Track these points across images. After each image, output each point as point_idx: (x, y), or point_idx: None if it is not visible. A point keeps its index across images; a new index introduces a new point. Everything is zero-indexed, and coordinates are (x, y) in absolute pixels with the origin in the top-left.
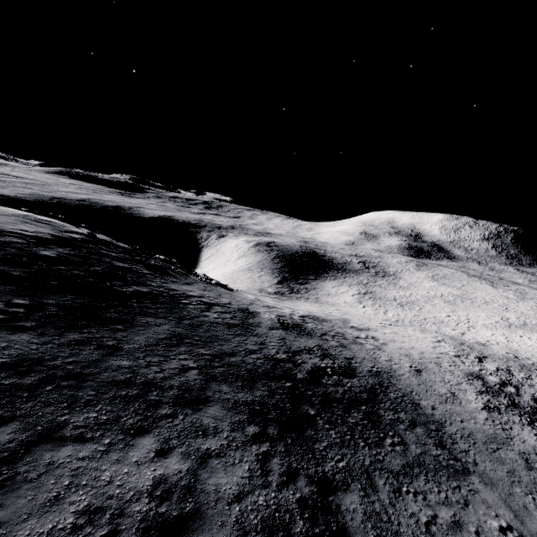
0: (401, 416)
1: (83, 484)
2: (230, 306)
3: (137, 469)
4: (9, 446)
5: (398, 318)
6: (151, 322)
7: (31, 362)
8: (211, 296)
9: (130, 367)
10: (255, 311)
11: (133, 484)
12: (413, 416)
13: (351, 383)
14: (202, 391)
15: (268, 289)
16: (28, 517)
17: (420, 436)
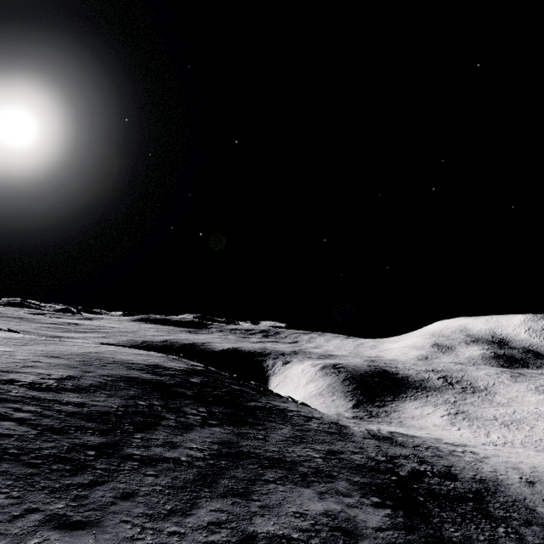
0: (513, 515)
1: (289, 501)
2: (323, 419)
3: (312, 502)
4: (246, 478)
5: (505, 440)
6: (276, 426)
7: (228, 442)
8: (305, 411)
9: (278, 451)
10: (345, 425)
11: (314, 508)
12: (527, 517)
13: (453, 485)
14: (330, 471)
15: (344, 414)
16: (273, 507)
17: (538, 532)
